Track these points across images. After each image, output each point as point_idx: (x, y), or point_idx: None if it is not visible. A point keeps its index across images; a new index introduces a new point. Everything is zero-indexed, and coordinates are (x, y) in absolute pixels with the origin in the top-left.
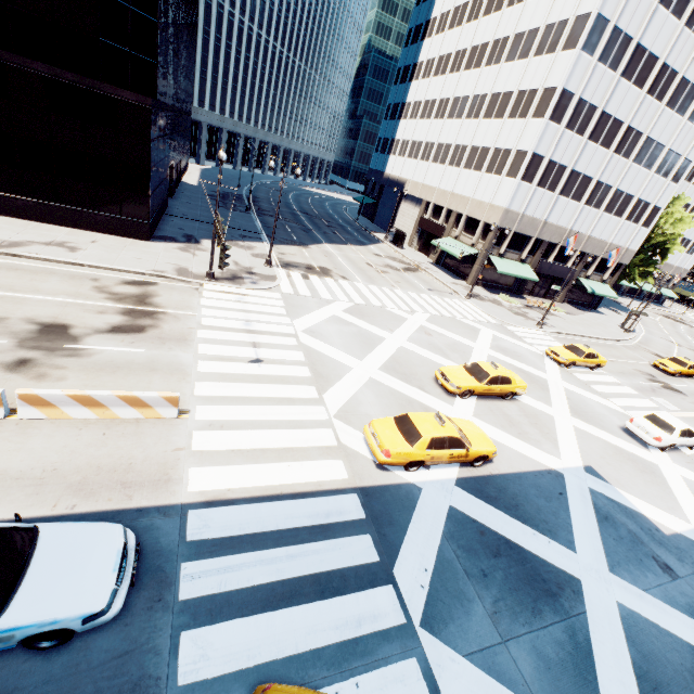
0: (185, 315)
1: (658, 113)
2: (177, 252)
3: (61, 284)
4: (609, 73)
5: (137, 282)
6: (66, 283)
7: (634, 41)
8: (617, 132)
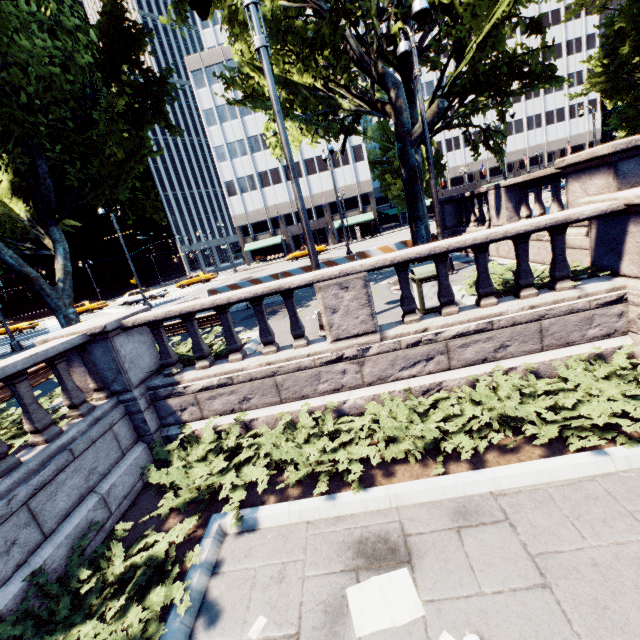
0: None
1: None
2: None
3: None
4: (235, 122)
5: None
6: None
7: None
8: None
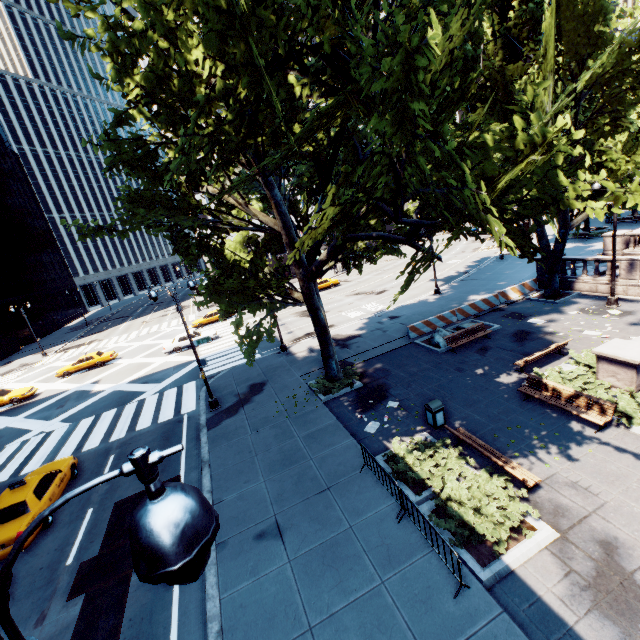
0: None
1: None
2: None
3: None
4: None
5: None
6: None
7: None
8: None
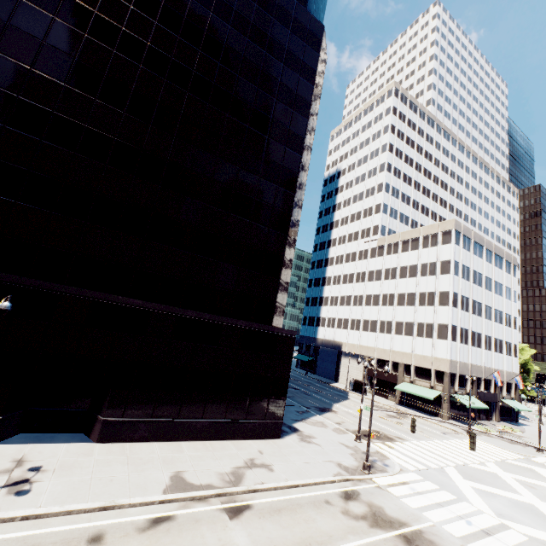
0: (430, 526)
1: (493, 297)
2: (307, 445)
3: (325, 519)
4: (467, 282)
5: (347, 494)
6: (325, 515)
7: (471, 269)
8: (481, 308)
